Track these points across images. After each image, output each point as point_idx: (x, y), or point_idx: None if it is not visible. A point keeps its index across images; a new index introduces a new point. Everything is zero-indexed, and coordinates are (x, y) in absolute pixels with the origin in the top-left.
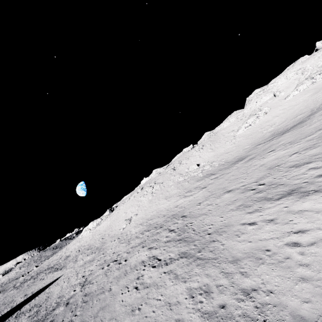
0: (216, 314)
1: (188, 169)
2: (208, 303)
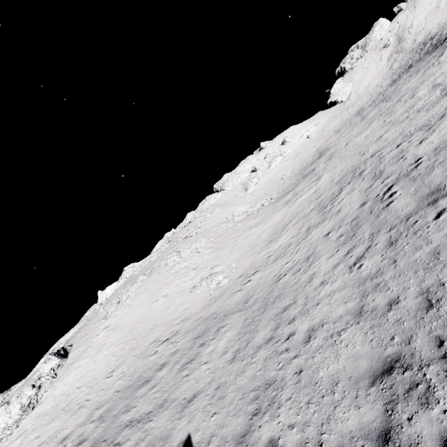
0: None
1: (231, 216)
2: None
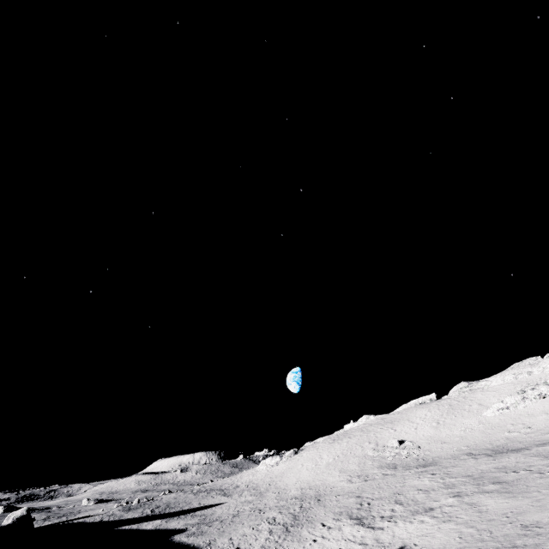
0: (265, 547)
1: (388, 441)
2: (267, 544)
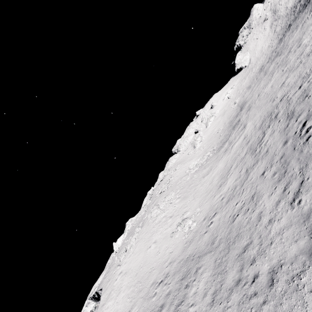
0: None
1: (188, 169)
2: None
